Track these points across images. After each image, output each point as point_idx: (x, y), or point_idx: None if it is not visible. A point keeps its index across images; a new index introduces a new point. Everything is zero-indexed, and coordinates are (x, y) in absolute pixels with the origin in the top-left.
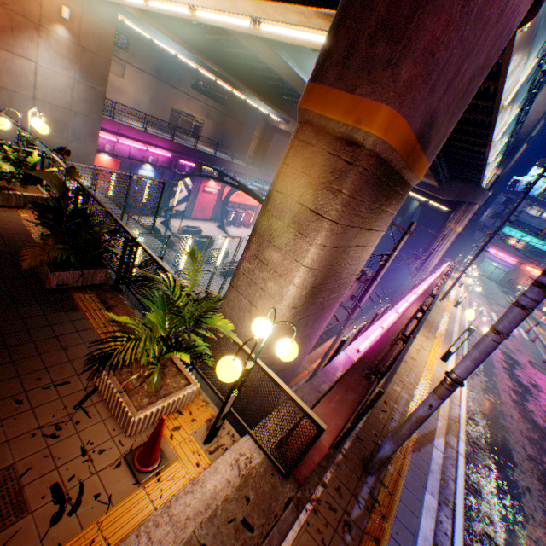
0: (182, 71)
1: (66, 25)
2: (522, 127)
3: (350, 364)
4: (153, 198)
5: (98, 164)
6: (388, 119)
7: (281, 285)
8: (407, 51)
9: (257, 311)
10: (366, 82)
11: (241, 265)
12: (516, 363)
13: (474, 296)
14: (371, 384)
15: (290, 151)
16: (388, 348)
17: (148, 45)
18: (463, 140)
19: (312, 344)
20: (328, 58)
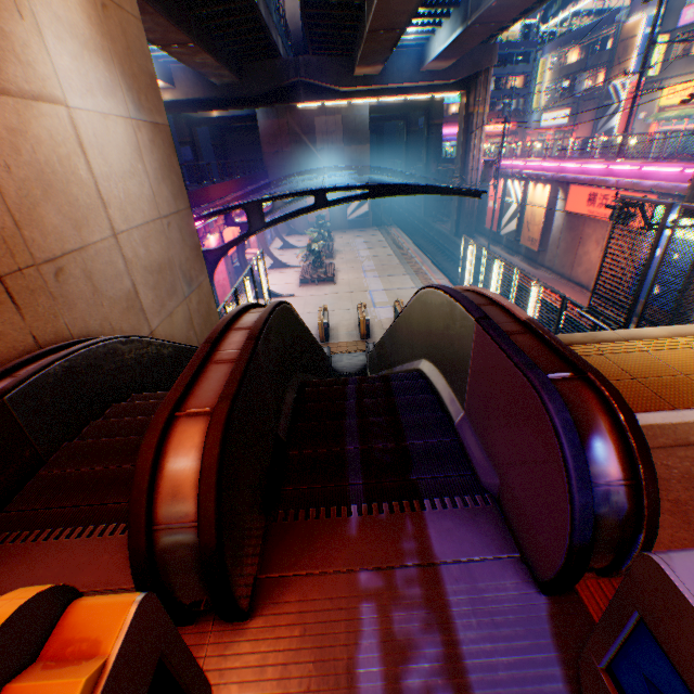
0: None
1: None
2: None
3: None
4: None
5: None
6: None
7: None
8: None
9: None
10: None
11: None
12: None
13: None
14: None
15: None
16: None
17: None
18: None
19: None
20: None
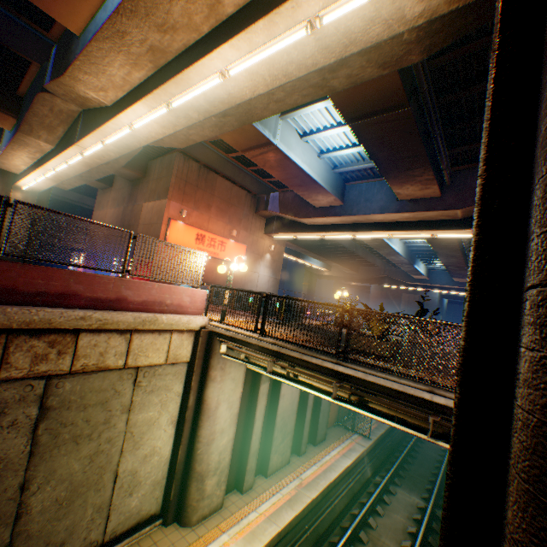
0: None
1: (269, 252)
2: None
3: None
4: None
5: None
6: None
7: None
8: None
9: None
10: None
11: None
12: None
13: None
14: None
15: None
16: None
17: None
18: None
19: None
20: None
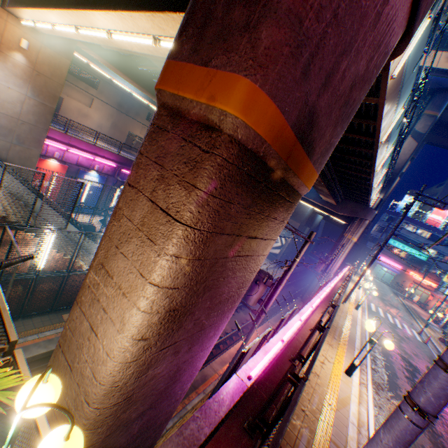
0: (140, 107)
1: (25, 53)
2: (395, 164)
3: (241, 393)
4: (96, 199)
5: (46, 167)
6: (249, 95)
7: (124, 307)
8: (267, 11)
9: (96, 340)
10: (222, 51)
11: (88, 275)
12: (416, 369)
13: (372, 297)
14: (254, 442)
15: (146, 138)
16: (275, 391)
17: (115, 87)
18: (352, 168)
19: (199, 365)
20: (184, 32)
